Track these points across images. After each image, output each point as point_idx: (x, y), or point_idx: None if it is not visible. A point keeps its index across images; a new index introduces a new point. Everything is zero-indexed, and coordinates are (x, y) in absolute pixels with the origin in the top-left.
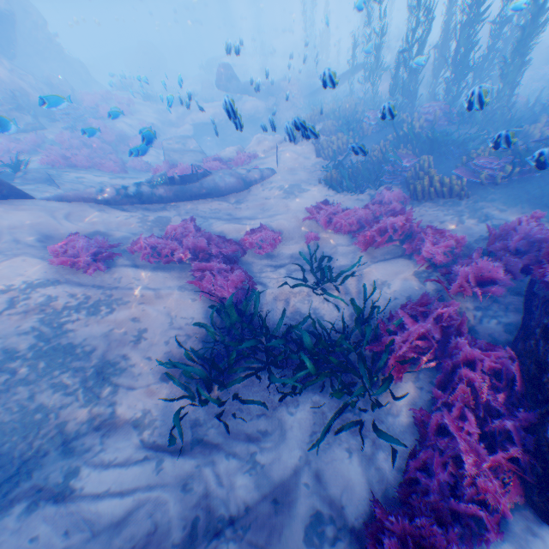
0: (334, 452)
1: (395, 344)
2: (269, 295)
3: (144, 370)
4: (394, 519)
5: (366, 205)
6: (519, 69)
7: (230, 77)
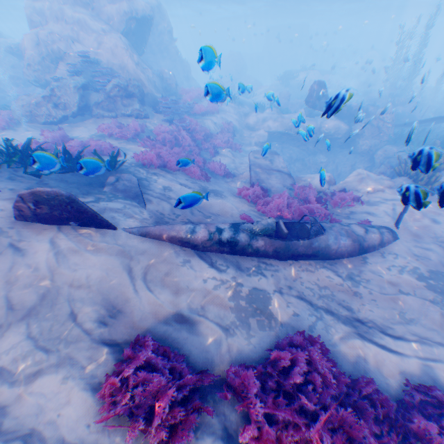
0: None
1: None
2: None
3: None
4: None
5: None
6: None
7: (320, 95)
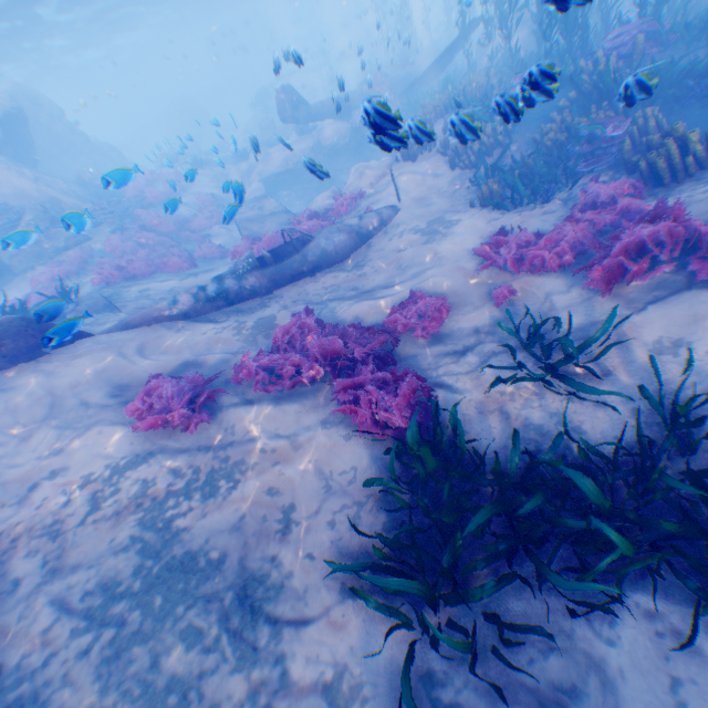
0: None
1: None
2: (467, 405)
3: (311, 582)
4: None
5: (573, 217)
6: None
7: (294, 102)
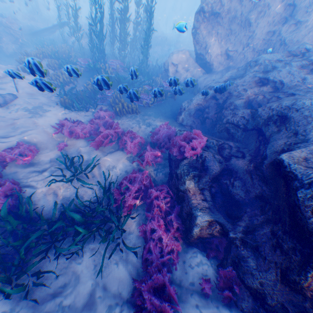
0: (109, 269)
1: (126, 199)
2: (41, 193)
3: None
4: (144, 284)
5: (93, 120)
6: (148, 50)
7: None
